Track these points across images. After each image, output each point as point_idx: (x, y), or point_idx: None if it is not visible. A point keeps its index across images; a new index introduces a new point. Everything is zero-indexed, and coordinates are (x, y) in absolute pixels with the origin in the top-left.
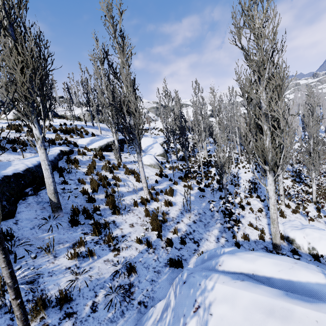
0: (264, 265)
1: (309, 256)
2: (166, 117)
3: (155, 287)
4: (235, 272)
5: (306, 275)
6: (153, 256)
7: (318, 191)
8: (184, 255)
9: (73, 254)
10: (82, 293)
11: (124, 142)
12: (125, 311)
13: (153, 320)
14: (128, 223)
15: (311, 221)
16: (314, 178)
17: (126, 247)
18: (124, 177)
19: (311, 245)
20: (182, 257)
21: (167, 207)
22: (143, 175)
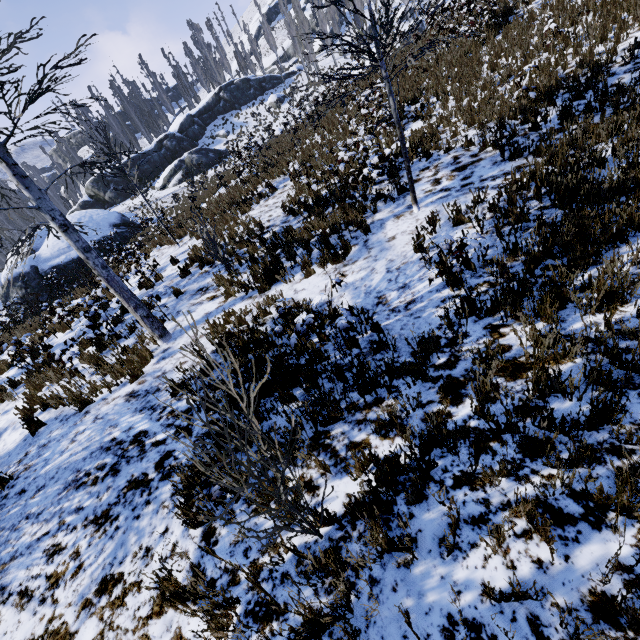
0: None
1: None
2: None
3: None
4: None
5: None
6: None
7: None
8: None
9: None
10: None
11: None
12: None
13: None
14: None
15: None
16: None
17: None
18: None
19: None
20: None
21: None
22: None
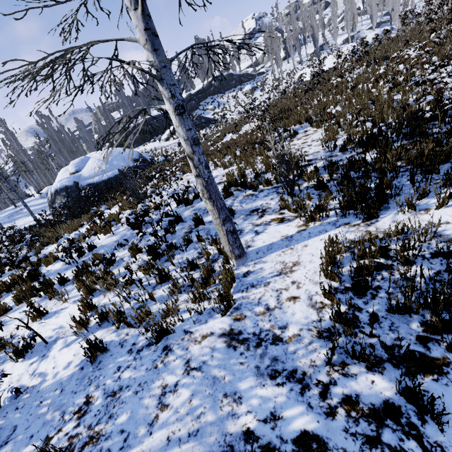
0: None
1: None
2: None
3: None
4: None
5: None
6: None
7: None
8: None
9: None
10: None
11: (383, 23)
12: None
13: None
14: None
15: None
16: None
17: None
18: None
19: None
20: None
21: None
22: None
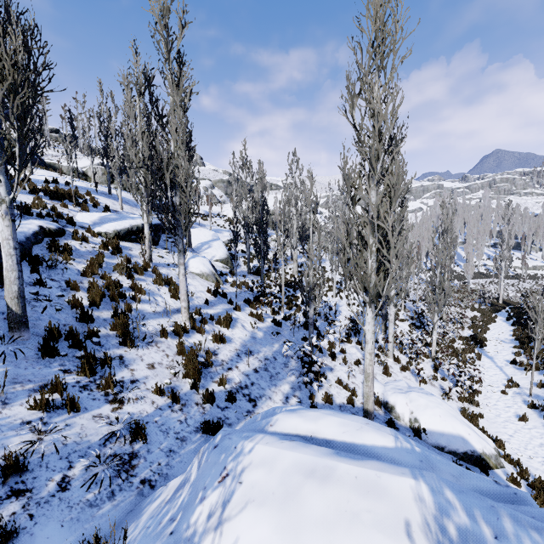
0: (328, 425)
1: (409, 431)
2: (239, 201)
3: (173, 460)
4: (289, 434)
5: (374, 437)
6: (179, 416)
7: (441, 343)
8: (230, 418)
9: (38, 401)
10: (47, 461)
11: (162, 231)
12: (117, 492)
13: (160, 502)
14: (145, 362)
15: (424, 384)
16: (436, 323)
17: (135, 399)
18: (151, 288)
19: (414, 415)
20: (226, 420)
21: (216, 344)
22: (185, 288)
